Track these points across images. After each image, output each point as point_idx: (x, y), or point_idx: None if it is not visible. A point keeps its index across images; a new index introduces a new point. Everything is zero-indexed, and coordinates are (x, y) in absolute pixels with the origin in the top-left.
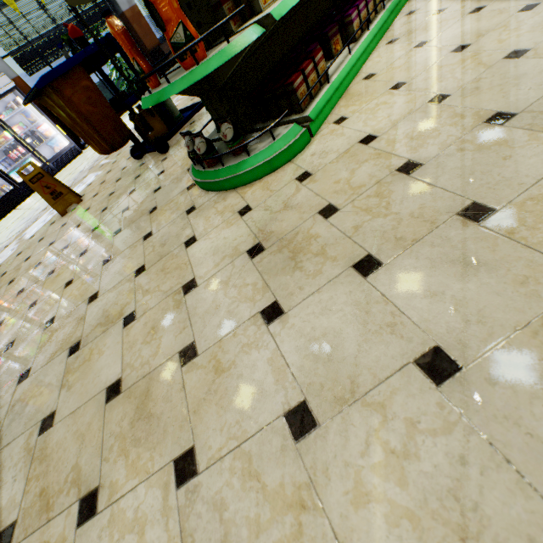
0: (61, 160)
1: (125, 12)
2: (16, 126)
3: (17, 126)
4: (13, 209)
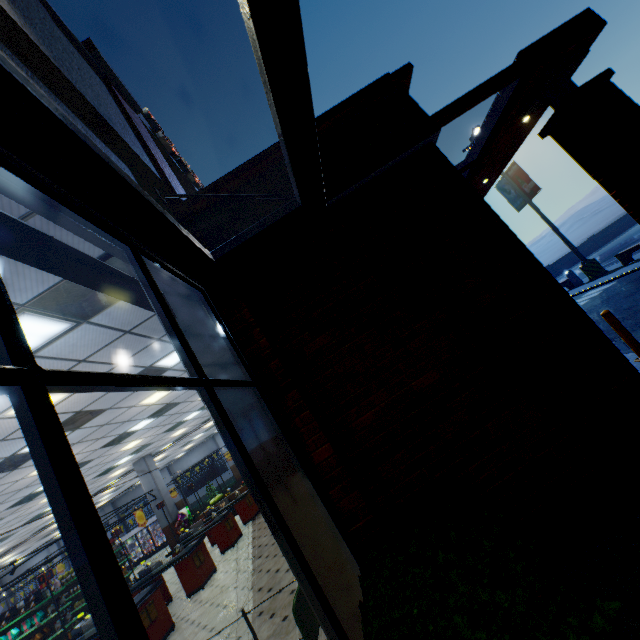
0: None
1: (231, 466)
2: None
3: None
4: (152, 555)
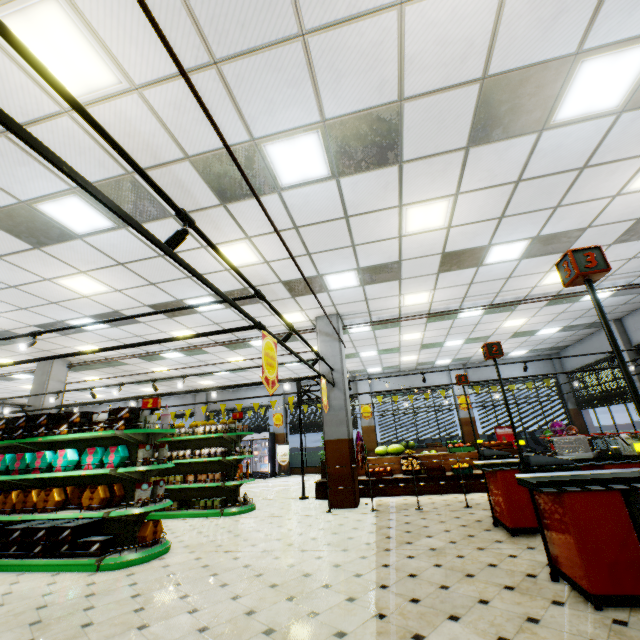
0: (258, 475)
1: (363, 426)
2: (258, 451)
3: (258, 451)
4: None
